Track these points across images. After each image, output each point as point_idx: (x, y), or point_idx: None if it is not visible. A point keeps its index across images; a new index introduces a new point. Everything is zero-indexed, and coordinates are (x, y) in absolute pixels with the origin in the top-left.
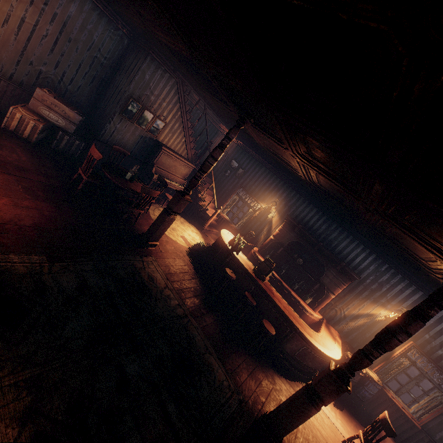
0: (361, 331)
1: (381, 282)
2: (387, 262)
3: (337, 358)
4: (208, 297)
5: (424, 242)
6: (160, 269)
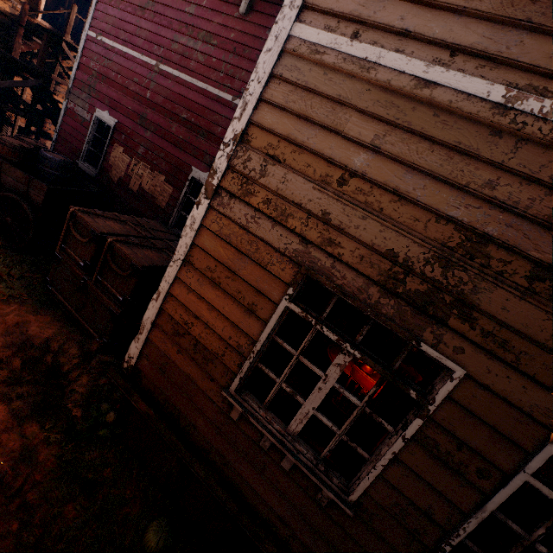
0: None
1: None
2: None
3: None
4: None
5: None
6: None
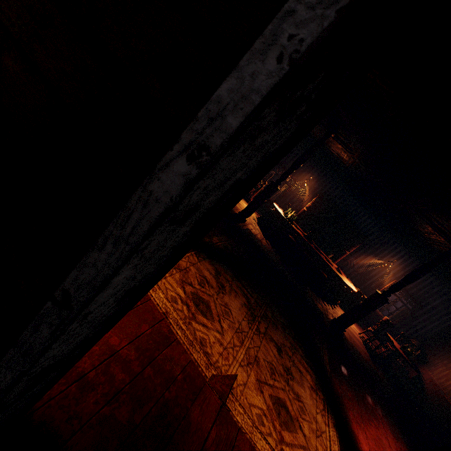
0: (363, 275)
1: (382, 243)
2: (388, 230)
3: (356, 291)
4: (281, 256)
5: (437, 227)
6: (256, 238)
